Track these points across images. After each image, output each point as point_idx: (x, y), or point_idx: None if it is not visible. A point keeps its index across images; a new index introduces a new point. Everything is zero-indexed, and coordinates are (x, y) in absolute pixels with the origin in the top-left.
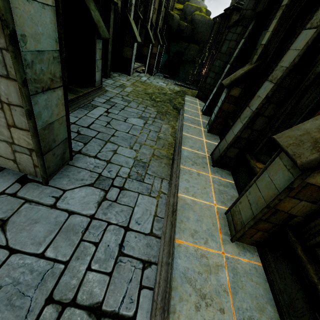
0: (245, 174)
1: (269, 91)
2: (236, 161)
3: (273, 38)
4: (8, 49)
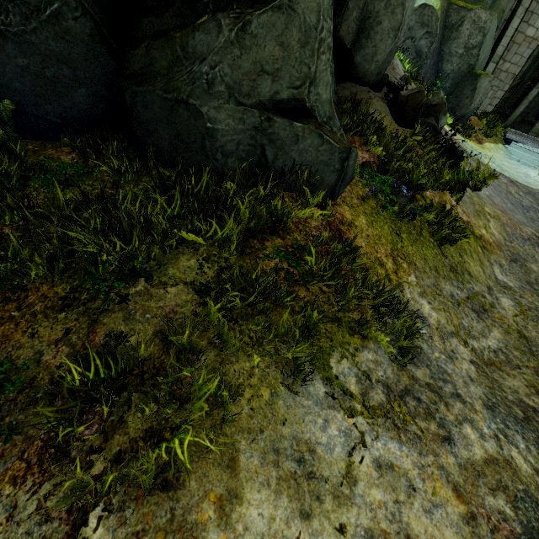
0: (525, 126)
1: (538, 92)
2: (518, 124)
3: (528, 69)
4: (508, 84)
